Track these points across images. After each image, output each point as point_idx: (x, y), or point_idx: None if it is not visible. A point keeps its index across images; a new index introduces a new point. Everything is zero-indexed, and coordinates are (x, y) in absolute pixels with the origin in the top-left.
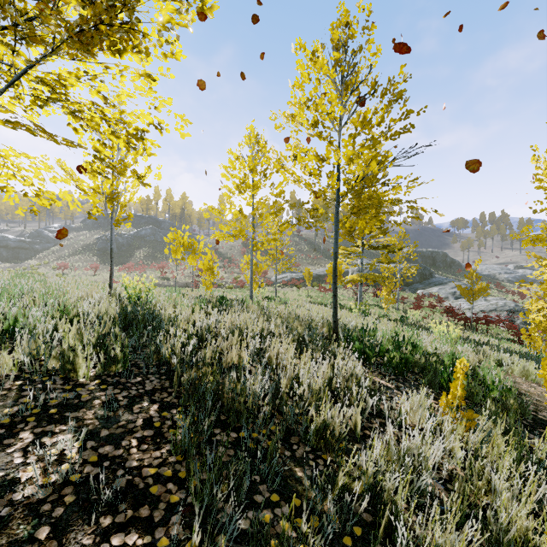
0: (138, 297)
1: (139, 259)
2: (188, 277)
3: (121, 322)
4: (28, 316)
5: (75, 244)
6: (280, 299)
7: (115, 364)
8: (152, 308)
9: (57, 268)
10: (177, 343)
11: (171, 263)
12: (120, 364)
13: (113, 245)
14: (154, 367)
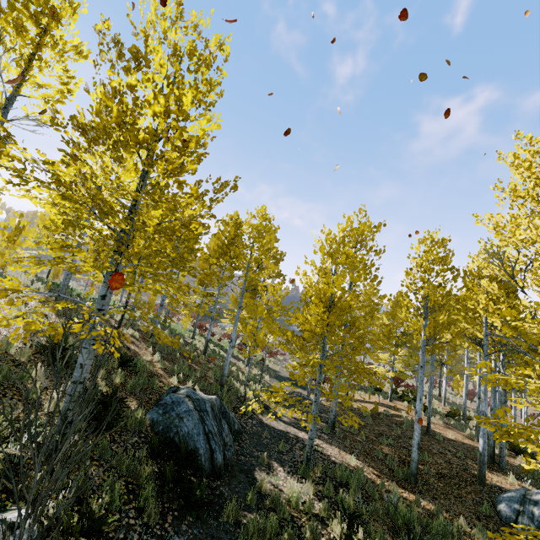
0: None
1: None
2: None
3: None
4: None
5: None
6: None
7: None
8: None
9: None
10: None
11: None
12: None
13: None
14: None
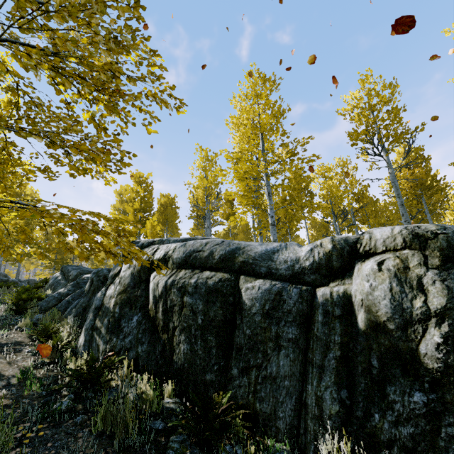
0: None
1: None
2: None
3: None
4: None
5: None
6: None
7: None
8: None
9: None
10: None
11: None
12: None
13: None
14: None
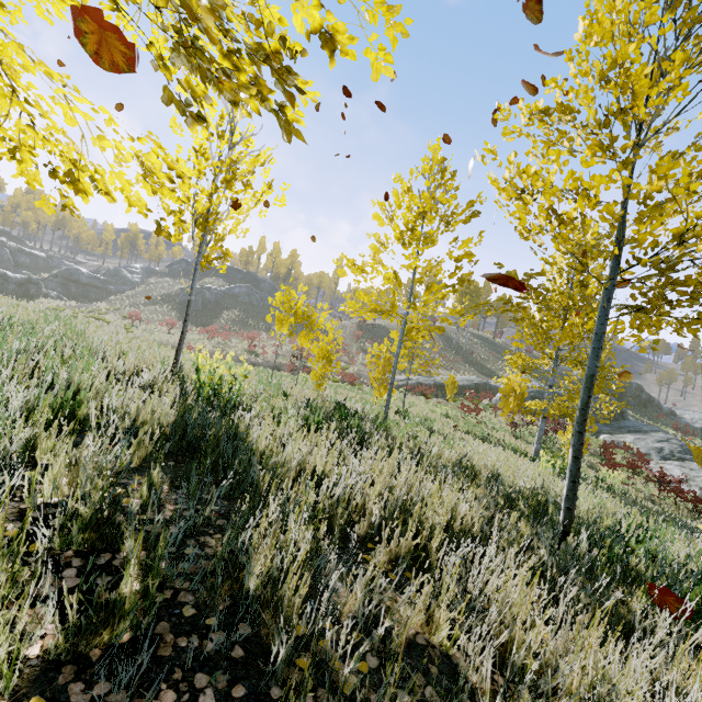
0: (215, 391)
1: (226, 322)
2: (282, 356)
3: (174, 442)
4: (9, 399)
5: (154, 292)
6: (421, 420)
7: (113, 622)
8: (235, 420)
9: (127, 317)
10: (290, 575)
11: (263, 335)
12: (128, 619)
13: (192, 296)
14: (217, 623)
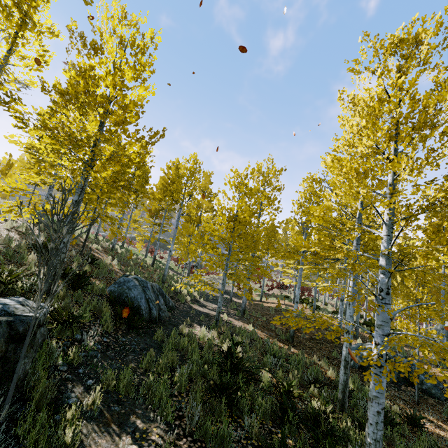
0: None
1: None
2: None
3: None
4: None
5: None
6: None
7: None
8: None
9: None
10: None
11: None
12: None
13: None
14: None
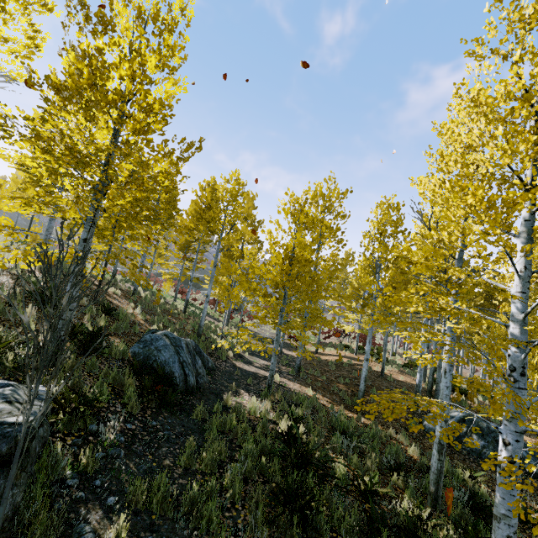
0: None
1: None
2: None
3: None
4: None
5: None
6: None
7: None
8: None
9: None
10: None
11: None
12: None
13: None
14: None
